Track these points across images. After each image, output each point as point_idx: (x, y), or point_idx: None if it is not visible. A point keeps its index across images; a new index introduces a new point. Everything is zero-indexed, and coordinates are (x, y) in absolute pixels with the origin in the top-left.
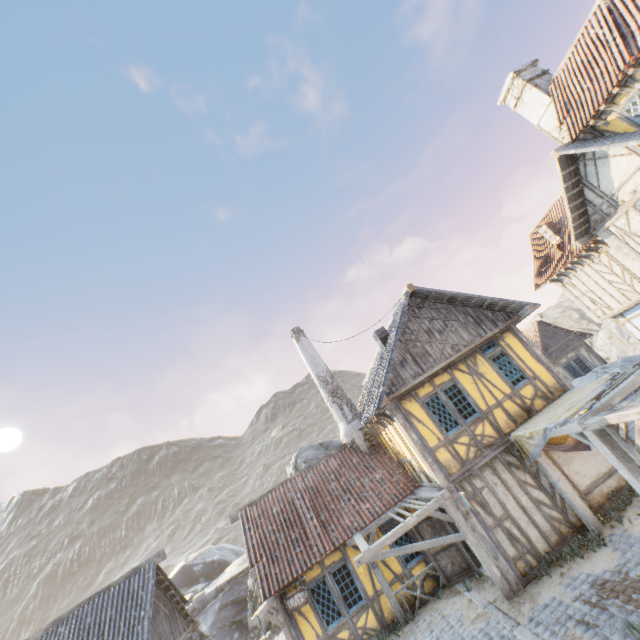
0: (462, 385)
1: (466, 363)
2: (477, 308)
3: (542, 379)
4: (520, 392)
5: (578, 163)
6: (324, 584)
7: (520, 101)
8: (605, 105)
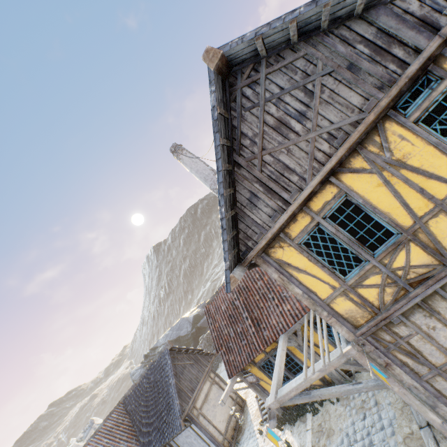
0: (361, 198)
1: (364, 153)
2: (377, 7)
3: None
4: None
5: None
6: (270, 362)
7: None
8: None
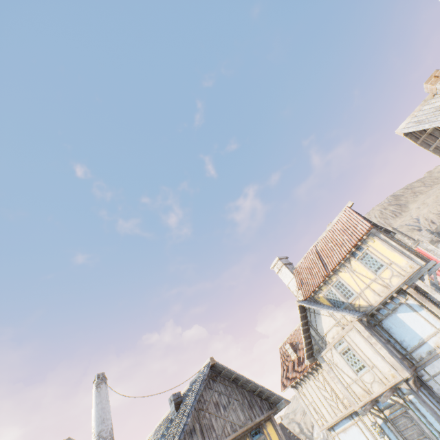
0: None
1: None
2: (251, 392)
3: None
4: None
5: (307, 312)
6: None
7: (280, 271)
8: (318, 288)
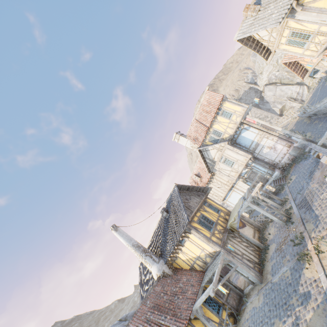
0: (205, 215)
1: (202, 208)
2: (196, 191)
3: (223, 210)
4: (220, 214)
5: (202, 152)
6: None
7: (179, 140)
8: (205, 138)
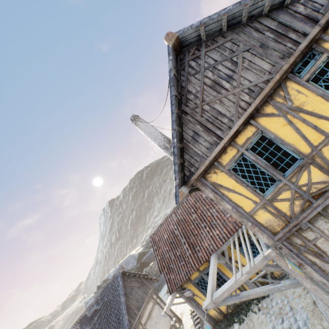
0: (272, 134)
1: (273, 103)
2: (277, 9)
3: None
4: None
5: None
6: (203, 280)
7: None
8: None
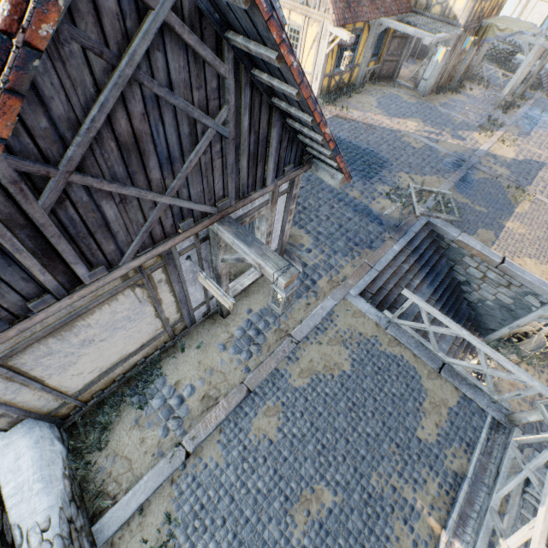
0: None
1: None
2: None
3: None
4: None
5: None
6: None
7: None
8: None
